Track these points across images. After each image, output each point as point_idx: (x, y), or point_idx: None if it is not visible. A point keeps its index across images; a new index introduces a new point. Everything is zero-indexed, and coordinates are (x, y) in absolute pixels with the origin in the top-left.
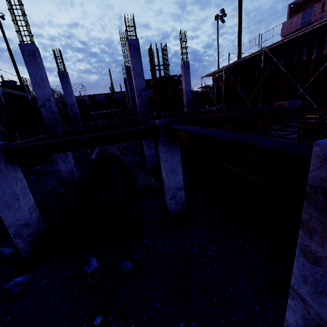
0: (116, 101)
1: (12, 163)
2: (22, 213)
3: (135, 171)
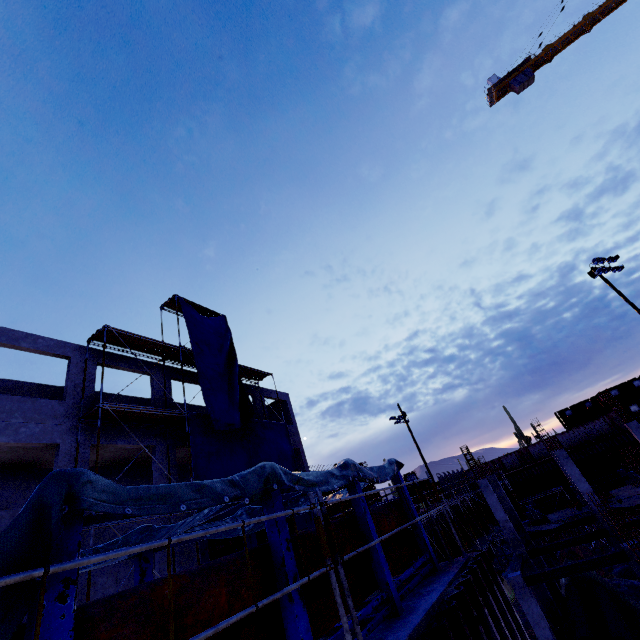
0: (538, 458)
1: (528, 588)
2: (548, 632)
3: (635, 605)
